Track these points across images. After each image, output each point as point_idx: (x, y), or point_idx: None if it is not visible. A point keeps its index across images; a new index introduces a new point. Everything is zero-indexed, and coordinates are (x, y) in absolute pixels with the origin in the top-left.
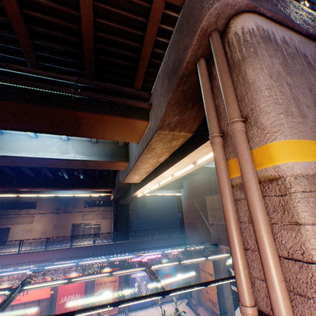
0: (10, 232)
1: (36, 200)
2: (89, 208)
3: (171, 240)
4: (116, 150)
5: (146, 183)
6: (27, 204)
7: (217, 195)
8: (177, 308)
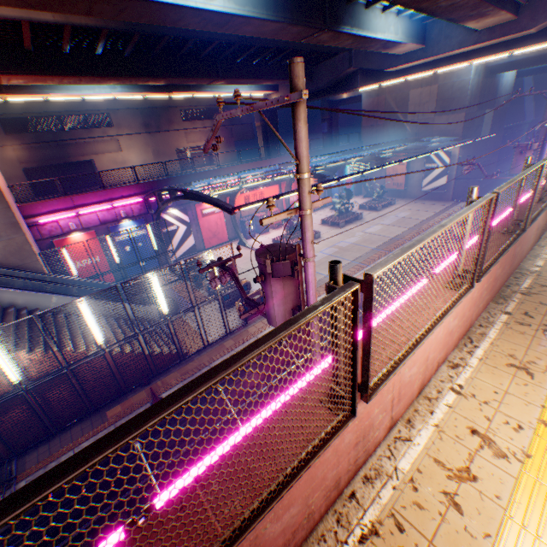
0: (97, 169)
1: (107, 112)
2: (190, 125)
3: (352, 148)
4: (419, 31)
5: (421, 72)
6: (91, 121)
7: (430, 88)
8: (382, 189)
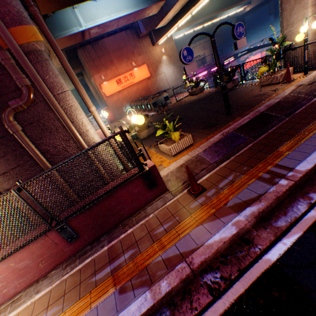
0: None
1: None
2: (194, 45)
3: None
4: None
5: None
6: None
7: None
8: None
